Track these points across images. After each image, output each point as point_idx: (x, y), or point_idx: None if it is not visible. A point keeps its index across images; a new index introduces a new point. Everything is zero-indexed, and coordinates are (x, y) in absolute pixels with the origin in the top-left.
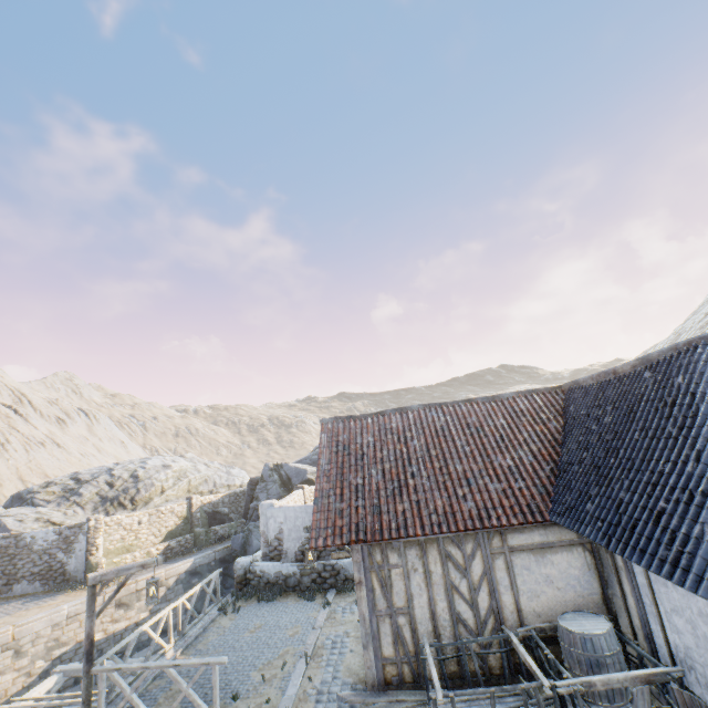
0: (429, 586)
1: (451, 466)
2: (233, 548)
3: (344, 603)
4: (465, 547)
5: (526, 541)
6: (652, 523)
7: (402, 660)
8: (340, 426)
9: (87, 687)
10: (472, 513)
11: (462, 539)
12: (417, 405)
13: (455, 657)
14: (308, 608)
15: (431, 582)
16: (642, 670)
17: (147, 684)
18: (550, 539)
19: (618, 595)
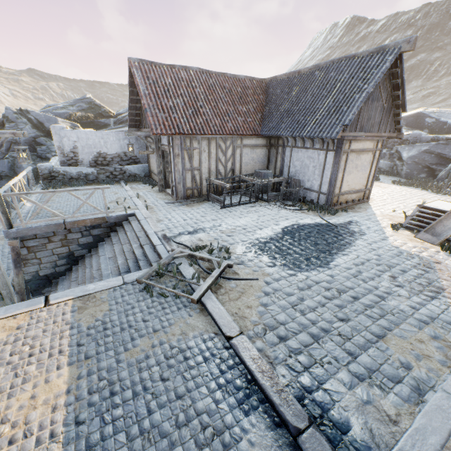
0: (210, 159)
1: (219, 106)
2: (1, 170)
3: (135, 184)
4: (227, 143)
5: (249, 143)
6: (313, 123)
7: (194, 188)
8: (146, 67)
9: (1, 205)
10: (232, 128)
11: (227, 139)
12: (196, 67)
13: (215, 187)
14: (113, 187)
15: (211, 157)
16: (283, 178)
17: (31, 213)
18: (257, 143)
19: (273, 164)
